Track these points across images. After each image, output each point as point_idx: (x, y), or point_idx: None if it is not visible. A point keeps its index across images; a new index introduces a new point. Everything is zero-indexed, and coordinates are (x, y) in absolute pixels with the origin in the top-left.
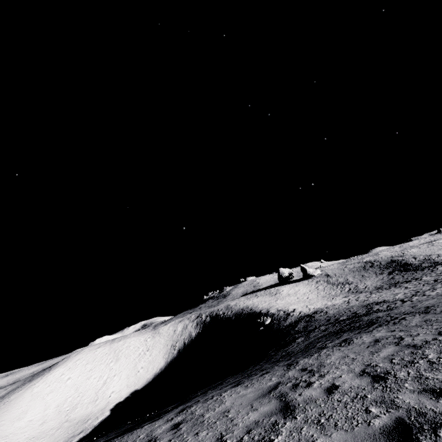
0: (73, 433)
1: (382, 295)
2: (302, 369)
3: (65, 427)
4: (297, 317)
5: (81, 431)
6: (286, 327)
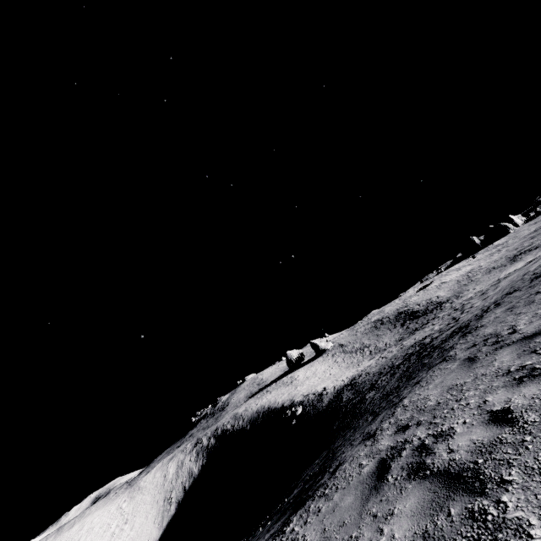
0: None
1: (416, 337)
2: (470, 347)
3: None
4: (334, 392)
5: None
6: (327, 406)
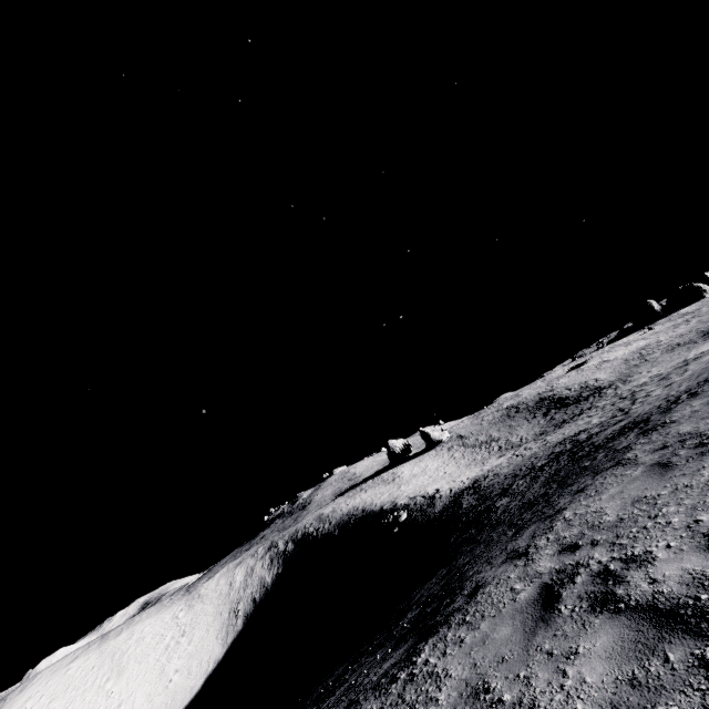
0: None
1: (565, 432)
2: (658, 449)
3: None
4: (450, 496)
5: None
6: (441, 512)
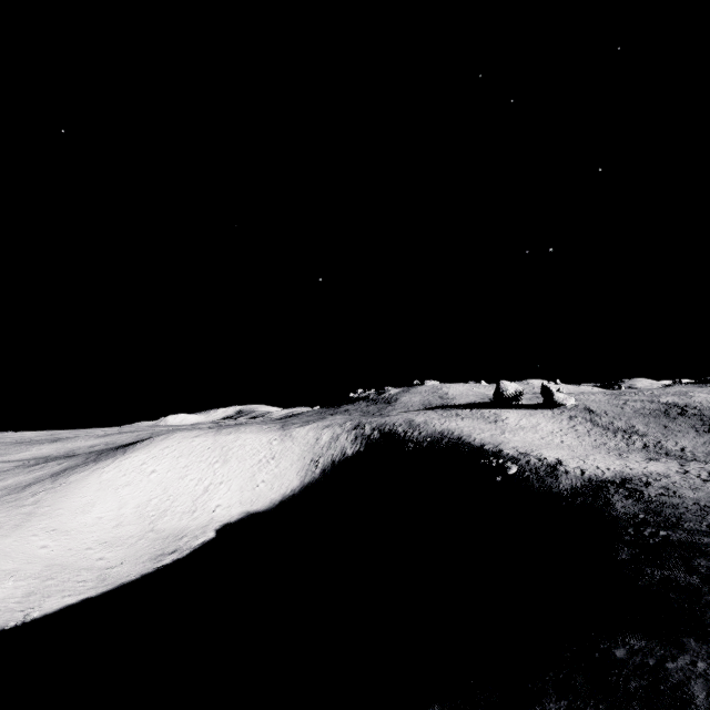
0: (162, 550)
1: None
2: None
3: (150, 539)
4: (582, 478)
5: (174, 551)
6: (571, 493)
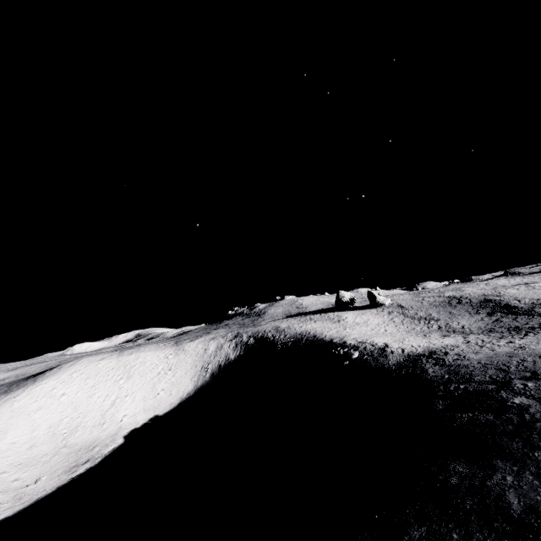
0: (76, 462)
1: None
2: None
3: (63, 454)
4: (403, 355)
5: (87, 461)
6: (397, 366)
